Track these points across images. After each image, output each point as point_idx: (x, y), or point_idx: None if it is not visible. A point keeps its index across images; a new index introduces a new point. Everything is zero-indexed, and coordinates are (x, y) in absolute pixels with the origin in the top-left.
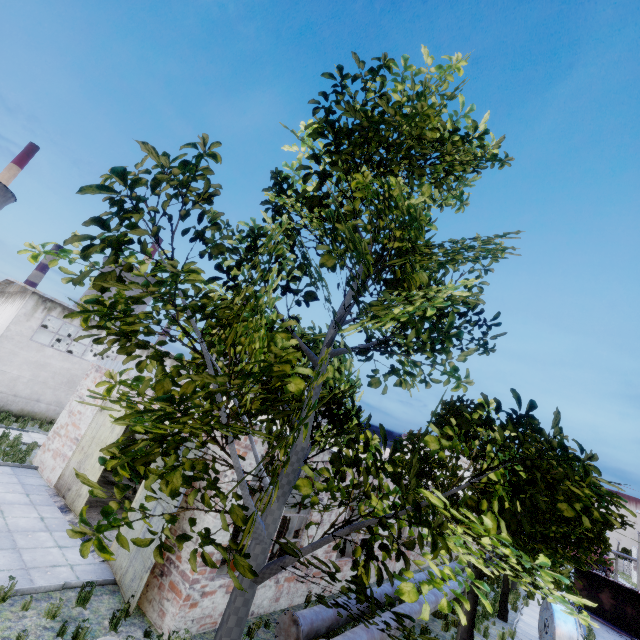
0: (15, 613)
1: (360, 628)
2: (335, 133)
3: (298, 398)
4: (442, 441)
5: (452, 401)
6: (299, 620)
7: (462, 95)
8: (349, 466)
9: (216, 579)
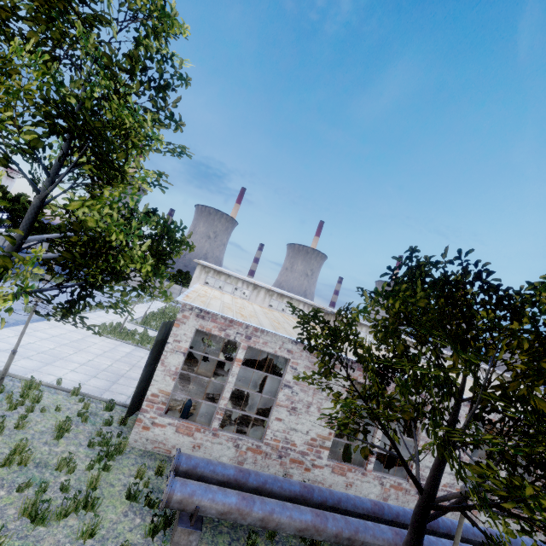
0: (76, 402)
1: (238, 492)
2: None
3: None
4: None
5: (409, 270)
6: (177, 455)
7: None
8: None
9: (167, 417)
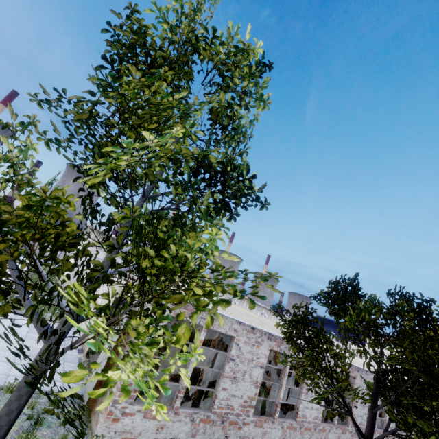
0: None
1: None
2: (111, 63)
3: (63, 233)
4: (155, 261)
5: (336, 280)
6: None
7: (230, 21)
8: (90, 282)
9: (136, 404)
